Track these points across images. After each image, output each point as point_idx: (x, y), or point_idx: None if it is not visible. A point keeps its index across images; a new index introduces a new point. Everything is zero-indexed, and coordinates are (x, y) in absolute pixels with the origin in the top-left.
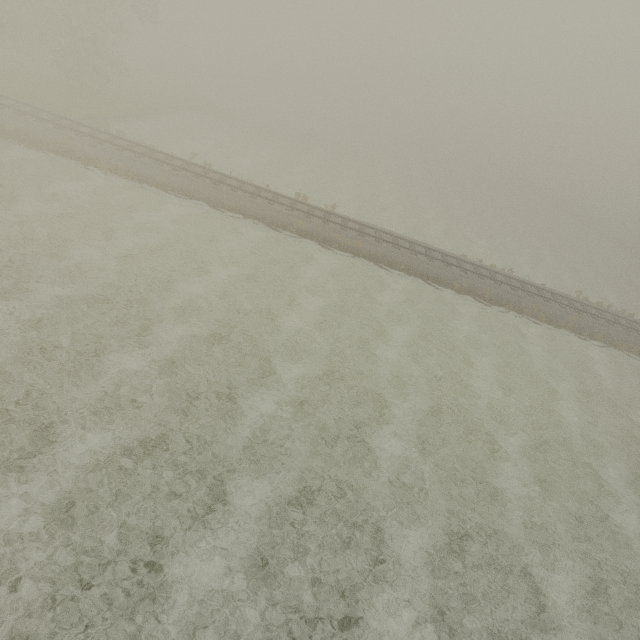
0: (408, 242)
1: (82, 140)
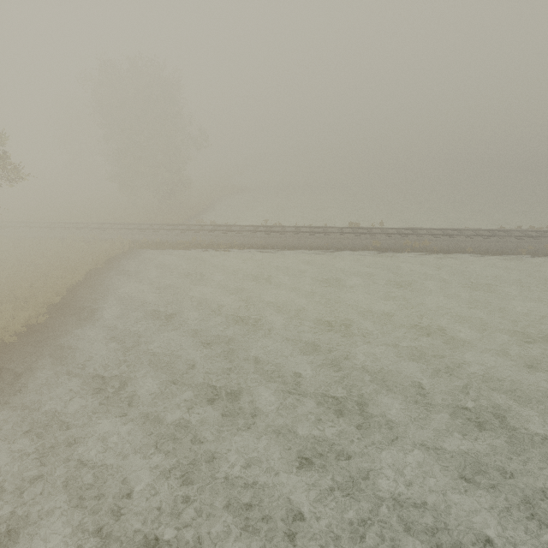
0: (456, 230)
1: (200, 234)
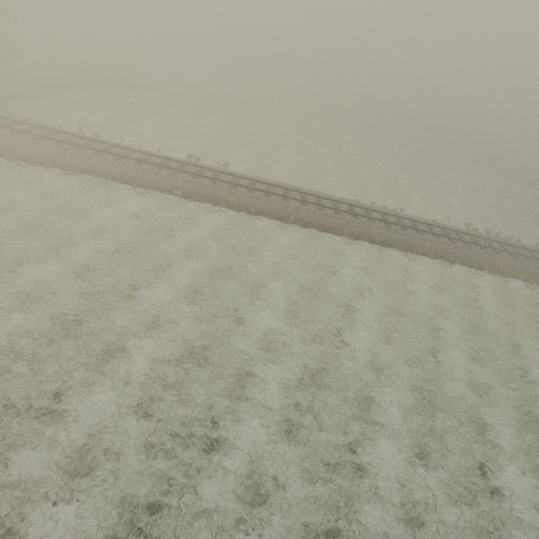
0: (300, 193)
1: None
